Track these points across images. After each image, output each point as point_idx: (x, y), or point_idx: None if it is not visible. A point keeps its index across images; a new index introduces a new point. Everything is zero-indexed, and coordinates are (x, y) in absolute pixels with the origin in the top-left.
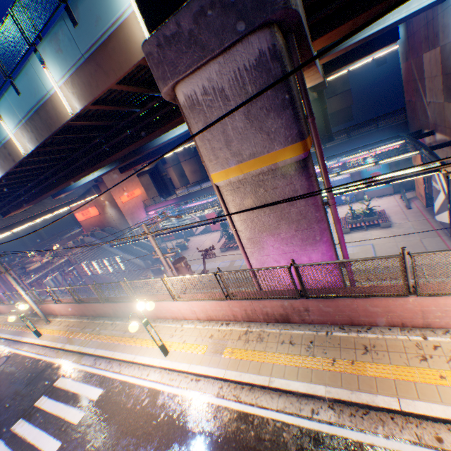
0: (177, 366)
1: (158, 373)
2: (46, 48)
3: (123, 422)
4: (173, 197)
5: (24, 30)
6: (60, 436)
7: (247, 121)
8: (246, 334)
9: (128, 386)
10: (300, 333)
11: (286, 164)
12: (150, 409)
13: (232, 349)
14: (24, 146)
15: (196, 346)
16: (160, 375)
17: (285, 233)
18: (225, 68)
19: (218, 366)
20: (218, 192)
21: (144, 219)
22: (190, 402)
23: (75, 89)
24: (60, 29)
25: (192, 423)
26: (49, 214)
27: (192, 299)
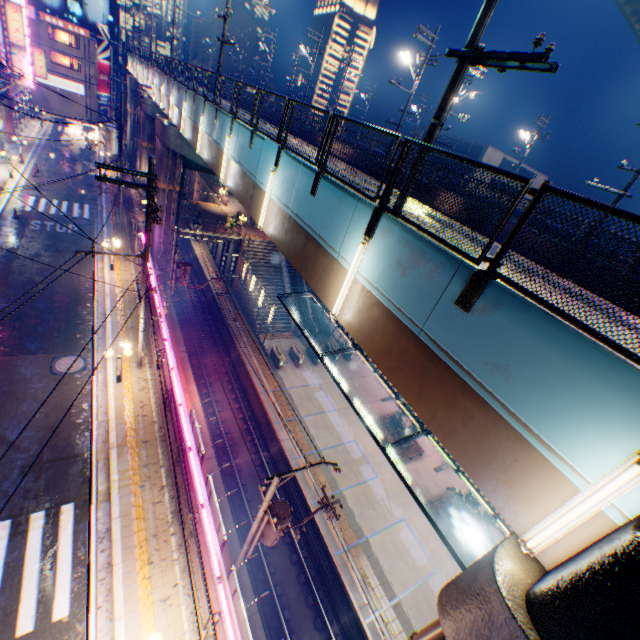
0: None
1: None
2: (391, 233)
3: None
4: None
5: (392, 179)
6: None
7: None
8: None
9: None
10: None
11: None
12: None
13: None
14: (268, 219)
15: None
16: None
17: None
18: None
19: None
20: None
21: None
22: None
23: (367, 312)
24: (437, 263)
25: None
26: None
27: None
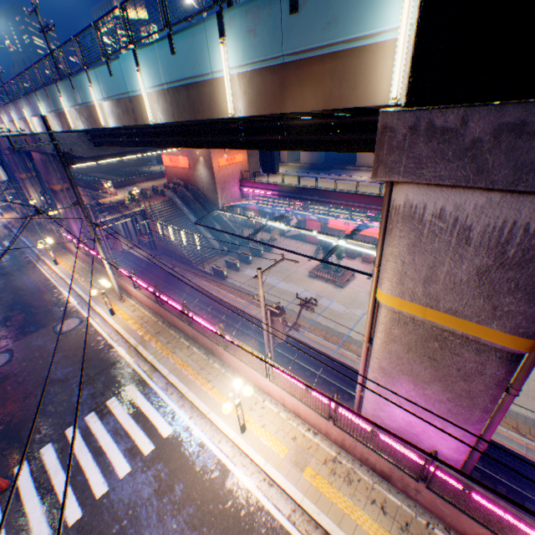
0: (252, 455)
1: (231, 446)
2: (234, 19)
3: (190, 484)
4: (276, 177)
5: None
6: (130, 460)
7: (476, 278)
8: (333, 461)
9: (198, 442)
10: (396, 503)
11: (491, 345)
12: (218, 486)
13: (315, 473)
14: (154, 112)
15: (275, 441)
16: (232, 451)
17: (432, 392)
18: (494, 208)
19: (296, 485)
20: (372, 301)
21: (237, 202)
22: (259, 506)
23: (249, 88)
24: (268, 4)
25: (258, 534)
26: (139, 155)
27: (288, 391)
